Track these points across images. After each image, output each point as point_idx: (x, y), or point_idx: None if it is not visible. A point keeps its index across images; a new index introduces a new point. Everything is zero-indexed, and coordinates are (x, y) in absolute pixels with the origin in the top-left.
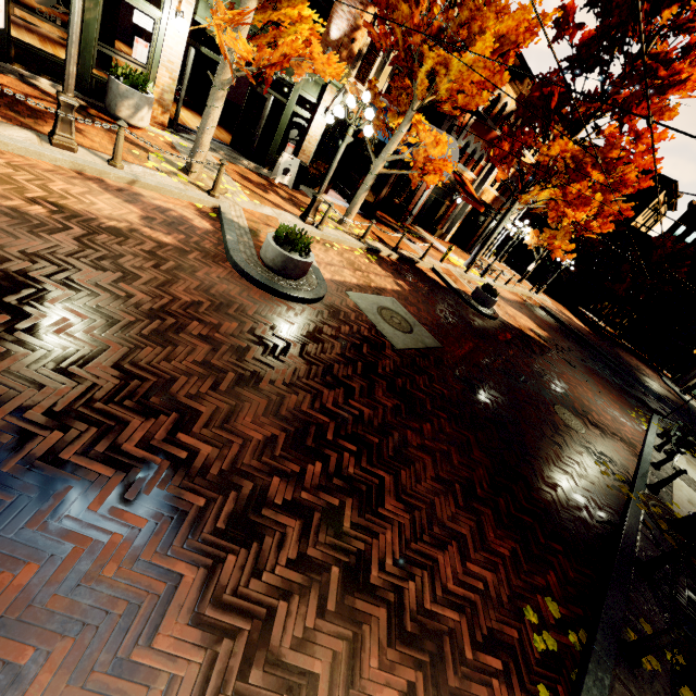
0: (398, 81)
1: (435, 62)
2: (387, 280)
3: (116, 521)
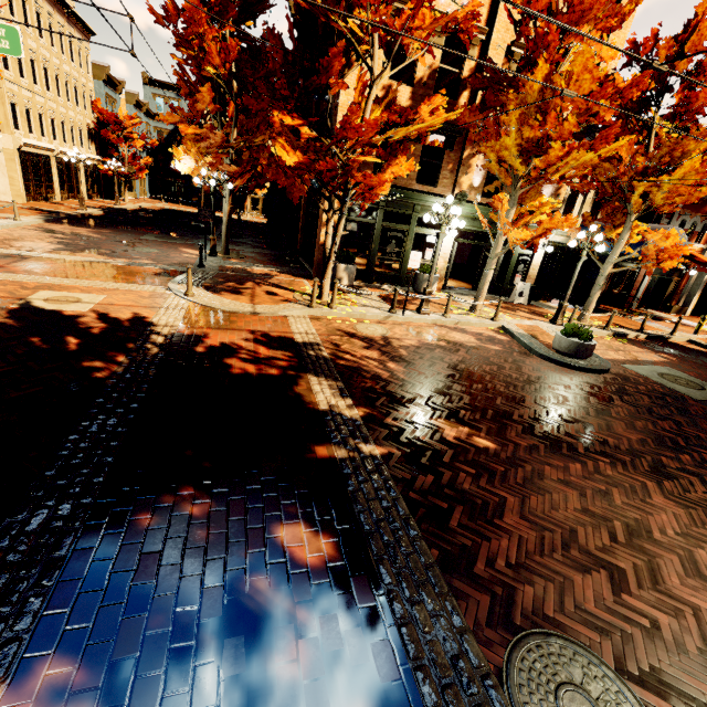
0: (606, 206)
1: (645, 187)
2: (649, 354)
3: (595, 458)
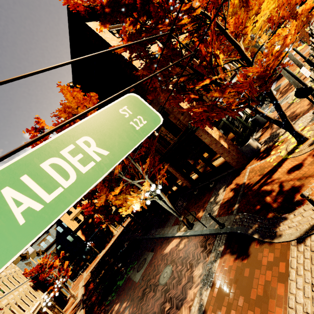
0: None
1: None
2: None
3: None
